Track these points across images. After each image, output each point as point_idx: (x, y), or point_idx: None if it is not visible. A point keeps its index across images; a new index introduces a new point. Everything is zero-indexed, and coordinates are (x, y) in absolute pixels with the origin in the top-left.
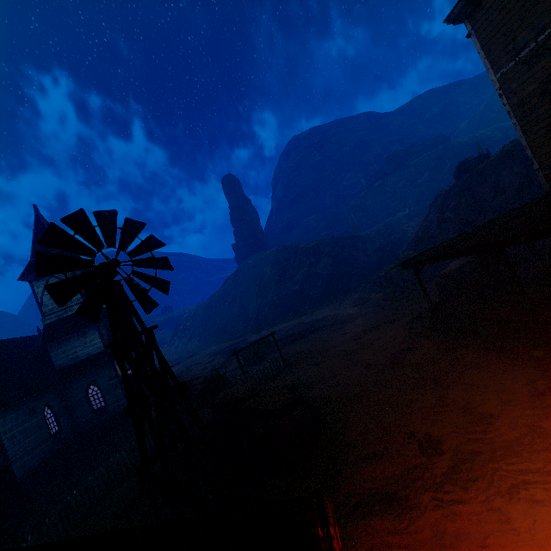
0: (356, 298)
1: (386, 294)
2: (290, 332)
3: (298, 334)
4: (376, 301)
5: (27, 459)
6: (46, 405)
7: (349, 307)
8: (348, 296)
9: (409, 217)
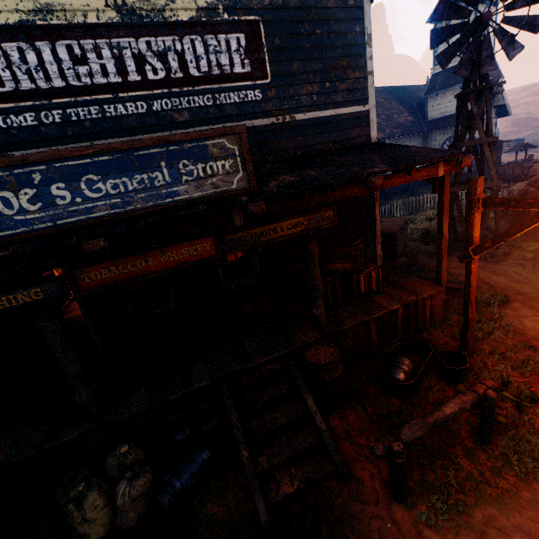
0: None
1: None
2: None
3: None
4: None
5: None
6: None
7: None
8: None
9: None
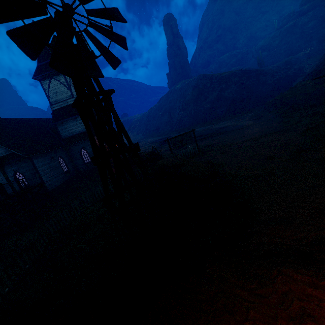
0: (252, 115)
1: (279, 112)
2: (201, 134)
3: (207, 135)
4: (270, 117)
5: (53, 182)
6: (60, 157)
7: (246, 121)
8: (244, 114)
9: (308, 56)
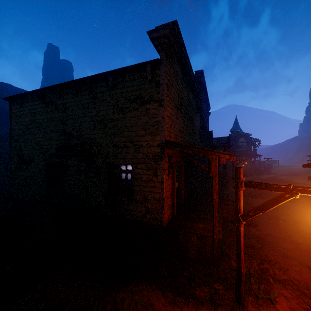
0: None
1: None
2: (291, 166)
3: (291, 166)
4: None
5: None
6: None
7: None
8: None
9: None
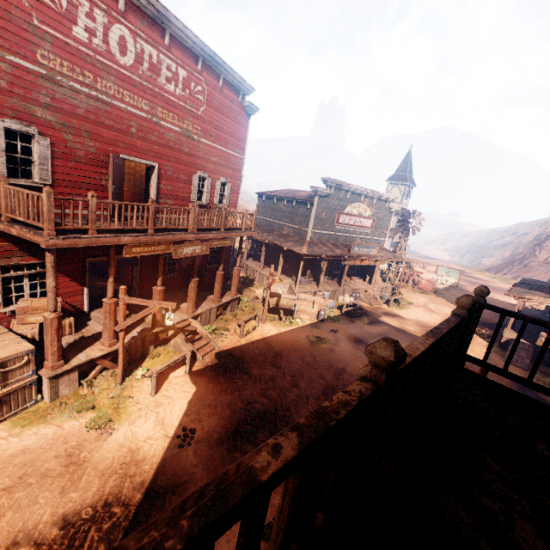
0: None
1: None
2: (492, 286)
3: (491, 288)
4: None
5: None
6: None
7: None
8: None
9: None
